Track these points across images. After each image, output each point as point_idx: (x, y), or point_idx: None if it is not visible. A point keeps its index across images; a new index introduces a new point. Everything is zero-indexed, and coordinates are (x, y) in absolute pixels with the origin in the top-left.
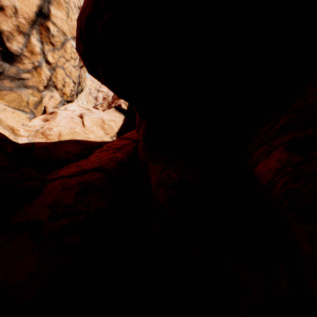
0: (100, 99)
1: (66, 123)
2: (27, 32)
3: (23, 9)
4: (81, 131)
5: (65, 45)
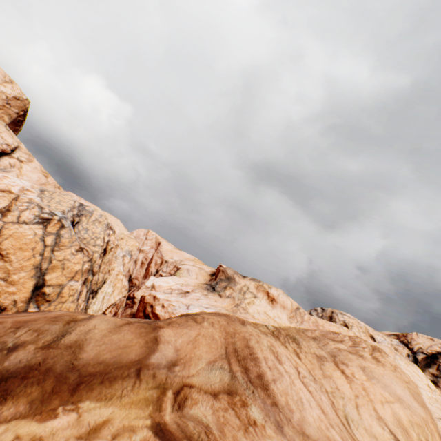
0: (139, 263)
1: None
2: (25, 309)
3: (21, 297)
4: None
5: (62, 292)
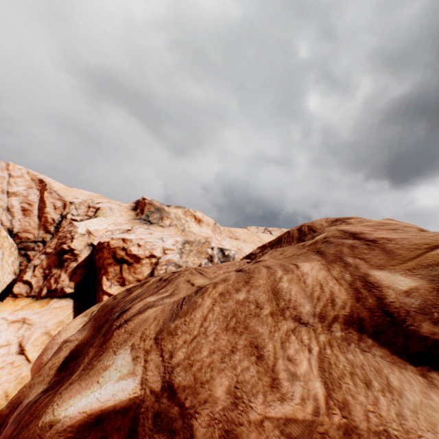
0: (18, 211)
1: (7, 375)
2: None
3: None
4: (29, 371)
5: None
